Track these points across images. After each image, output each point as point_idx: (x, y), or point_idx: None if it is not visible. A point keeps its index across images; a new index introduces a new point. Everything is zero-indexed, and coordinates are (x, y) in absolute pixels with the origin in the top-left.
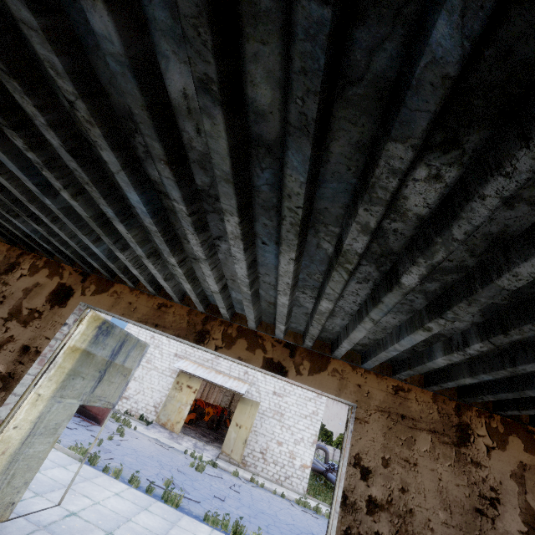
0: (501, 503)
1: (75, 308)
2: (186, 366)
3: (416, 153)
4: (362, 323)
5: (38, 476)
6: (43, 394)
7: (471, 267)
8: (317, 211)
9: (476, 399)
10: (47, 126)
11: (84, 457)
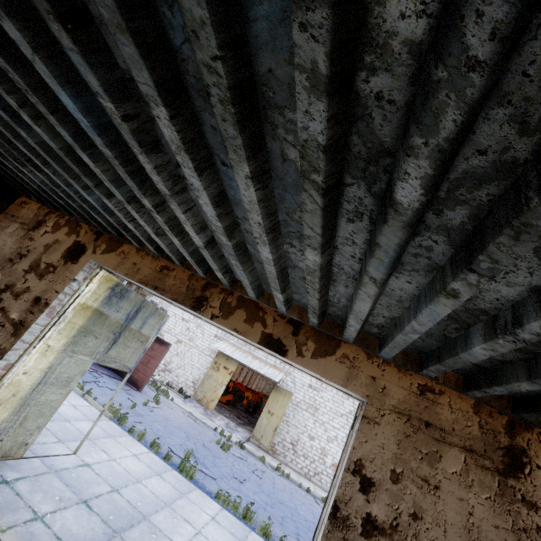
0: None
1: (85, 265)
2: (224, 348)
3: None
4: (362, 287)
5: (67, 425)
6: (52, 345)
7: (523, 161)
8: (261, 82)
9: (538, 417)
10: None
11: (113, 416)
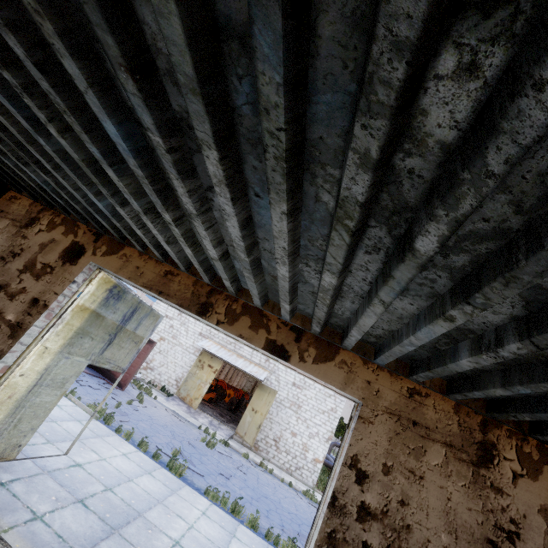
0: (521, 539)
1: (85, 266)
2: (209, 346)
3: (434, 4)
4: (371, 306)
5: (54, 425)
6: (50, 347)
7: (516, 230)
8: (311, 144)
9: (507, 417)
10: (4, 27)
11: (99, 416)
